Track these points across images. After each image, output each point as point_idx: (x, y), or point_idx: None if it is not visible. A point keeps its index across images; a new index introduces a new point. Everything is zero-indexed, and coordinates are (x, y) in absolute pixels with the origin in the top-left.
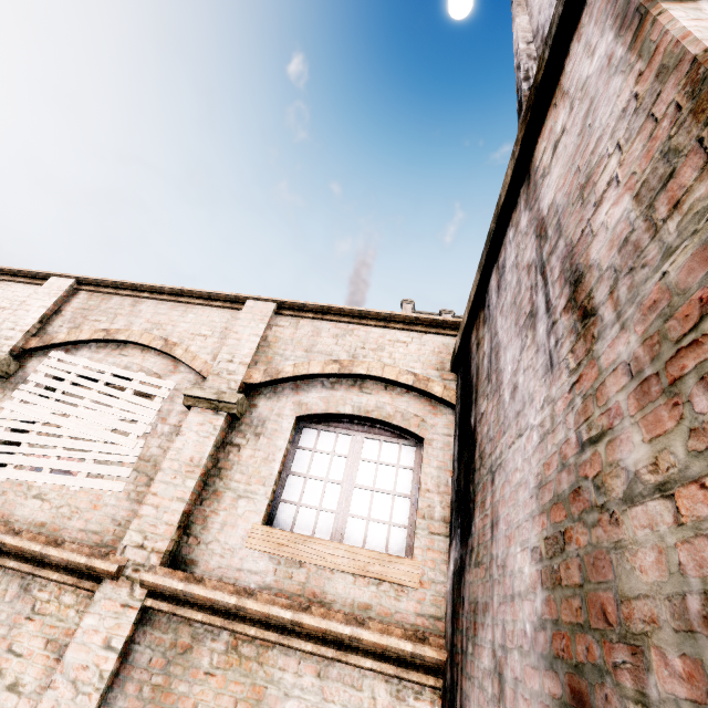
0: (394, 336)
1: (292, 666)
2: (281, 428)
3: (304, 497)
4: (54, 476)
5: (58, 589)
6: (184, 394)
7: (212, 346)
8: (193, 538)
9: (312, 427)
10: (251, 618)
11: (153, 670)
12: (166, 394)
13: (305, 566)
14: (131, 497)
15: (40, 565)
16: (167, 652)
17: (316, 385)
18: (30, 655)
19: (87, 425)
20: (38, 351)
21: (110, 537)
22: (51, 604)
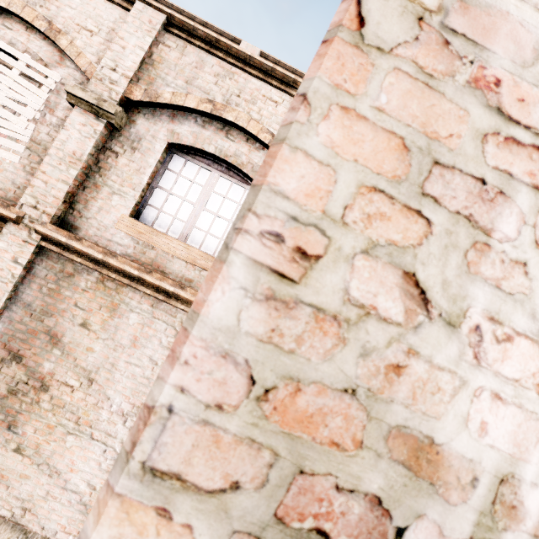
0: (268, 93)
1: (137, 298)
2: (154, 149)
3: (165, 206)
4: None
5: None
6: (66, 90)
7: (98, 47)
8: (77, 212)
9: (181, 156)
10: (114, 269)
11: (48, 281)
12: (52, 85)
13: (156, 250)
14: (26, 169)
15: None
16: (58, 274)
17: (190, 119)
18: None
19: None
20: None
21: (12, 195)
22: None
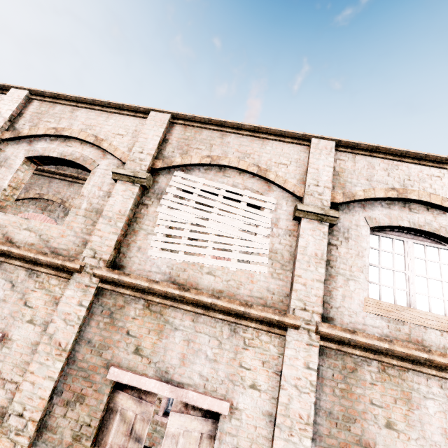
0: (430, 172)
1: (423, 382)
2: (361, 235)
3: (382, 280)
4: (216, 260)
5: (255, 332)
6: (298, 209)
7: (294, 173)
8: (326, 304)
9: (375, 234)
10: (390, 355)
11: (336, 381)
12: (272, 207)
13: (407, 324)
14: (274, 276)
15: (238, 318)
16: (341, 371)
17: (377, 205)
18: (255, 369)
19: (225, 227)
20: (161, 170)
21: (270, 301)
22: (255, 341)
